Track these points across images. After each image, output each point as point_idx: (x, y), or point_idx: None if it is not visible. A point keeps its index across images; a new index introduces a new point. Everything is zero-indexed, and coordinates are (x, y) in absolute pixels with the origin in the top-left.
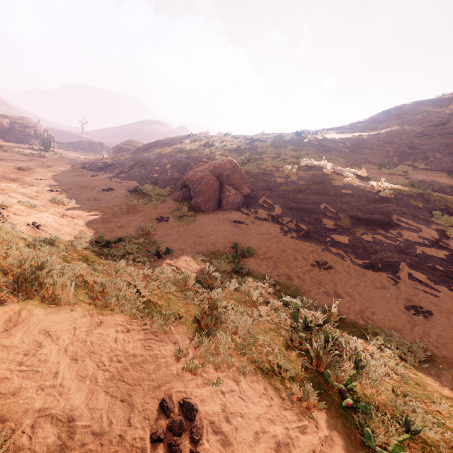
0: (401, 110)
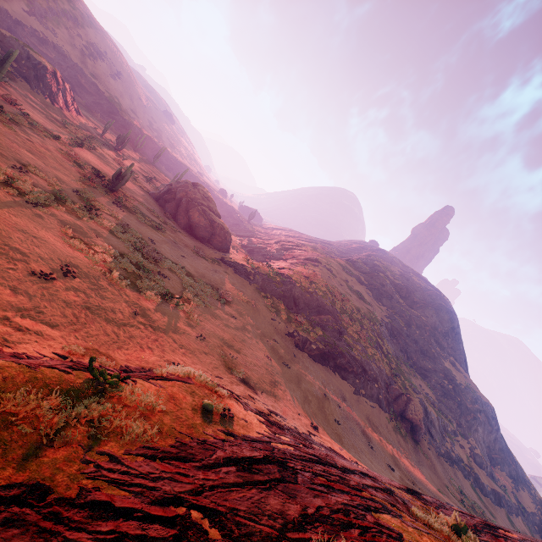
0: (388, 288)
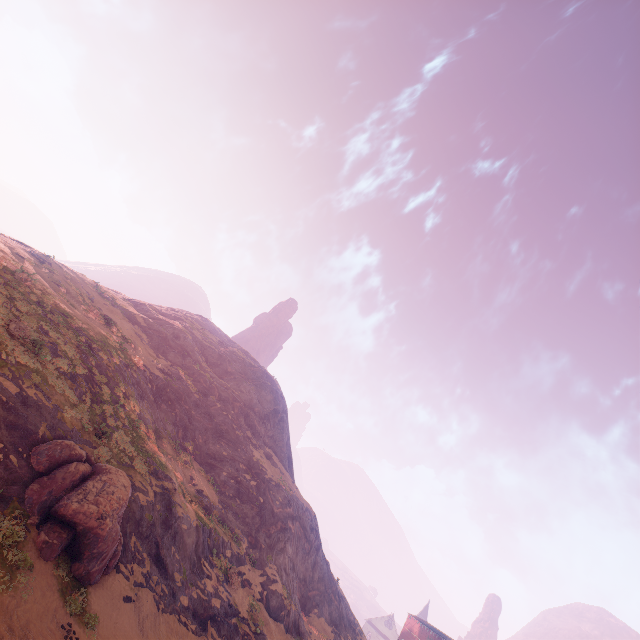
0: (186, 343)
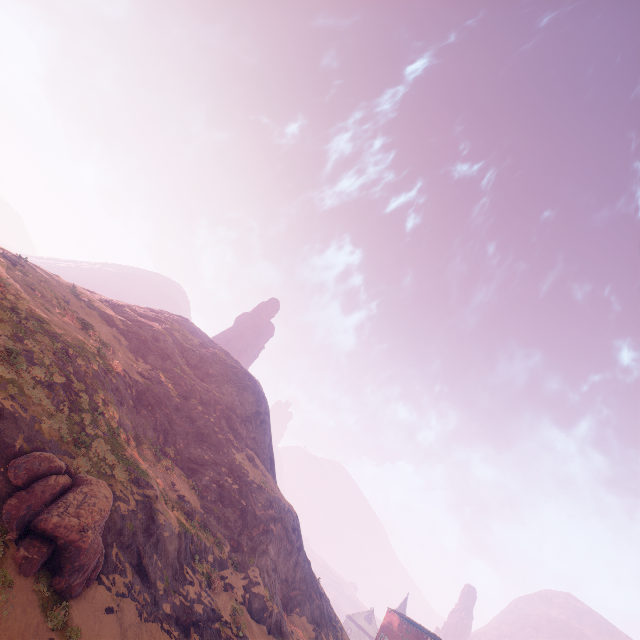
0: (167, 346)
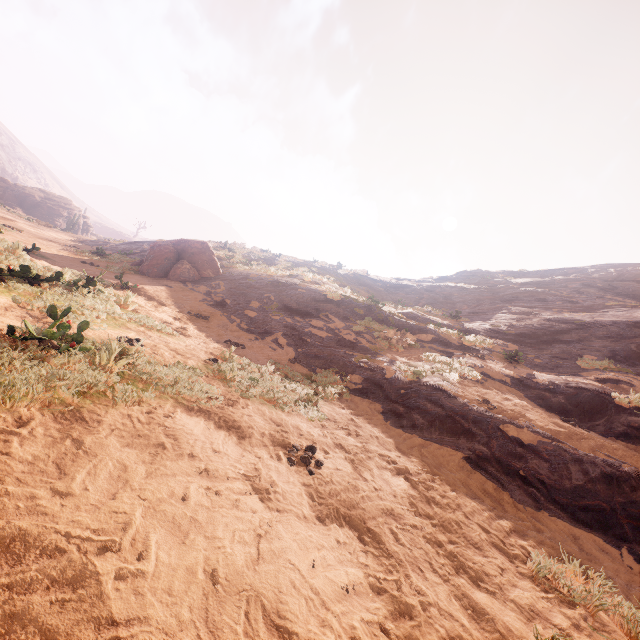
0: (473, 273)
